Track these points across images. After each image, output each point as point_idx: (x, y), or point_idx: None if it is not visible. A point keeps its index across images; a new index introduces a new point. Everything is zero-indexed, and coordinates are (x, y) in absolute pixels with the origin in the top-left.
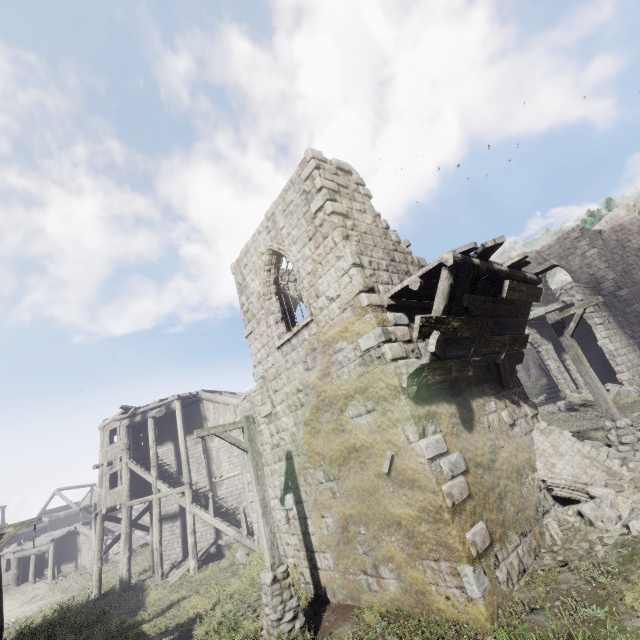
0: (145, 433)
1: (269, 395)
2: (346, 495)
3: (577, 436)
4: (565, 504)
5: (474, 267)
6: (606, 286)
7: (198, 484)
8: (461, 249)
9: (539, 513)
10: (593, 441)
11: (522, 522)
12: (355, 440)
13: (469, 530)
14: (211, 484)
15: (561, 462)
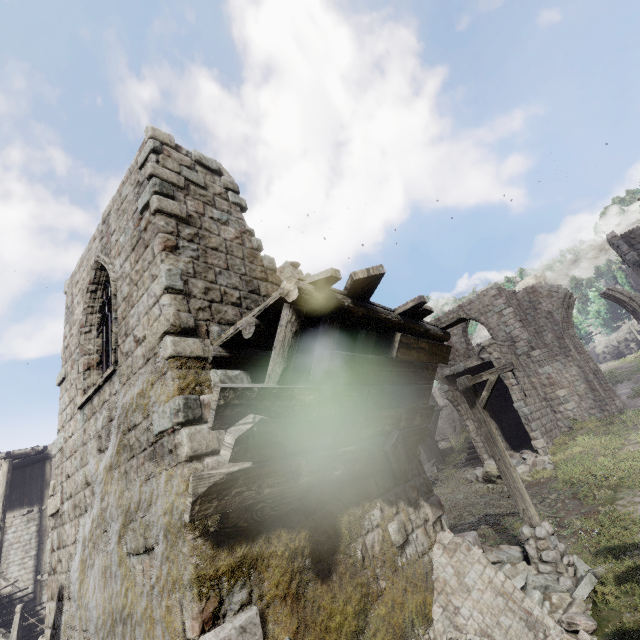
0: None
1: (61, 481)
2: None
3: (493, 523)
4: None
5: (340, 309)
6: (521, 345)
7: (17, 584)
8: (313, 277)
9: None
10: (509, 546)
11: None
12: (125, 600)
13: None
14: (36, 584)
15: (467, 604)
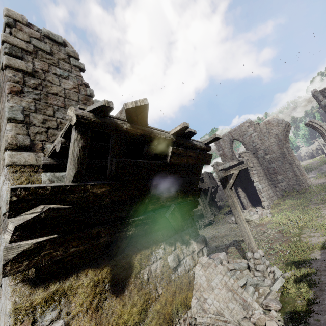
0: None
1: None
2: None
3: (237, 245)
4: None
5: (120, 130)
6: (260, 153)
7: None
8: (91, 107)
9: None
10: (241, 260)
11: None
12: None
13: None
14: None
15: (211, 296)
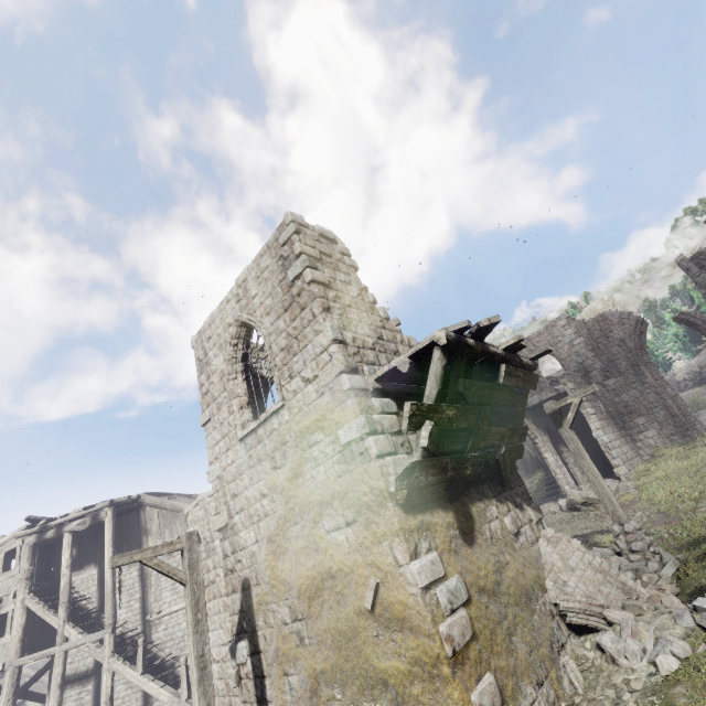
0: (58, 554)
1: (226, 501)
2: (317, 641)
3: (583, 541)
4: (581, 633)
5: (469, 348)
6: (595, 375)
7: (126, 625)
8: (454, 327)
9: (554, 650)
10: (601, 548)
11: (536, 665)
12: (331, 562)
13: (475, 688)
14: (144, 624)
15: (573, 578)
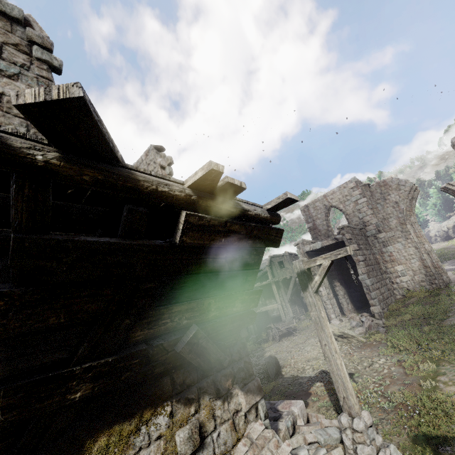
0: None
1: None
2: None
3: (326, 382)
4: None
5: (24, 165)
6: (370, 229)
7: None
8: None
9: None
10: (331, 420)
11: None
12: None
13: None
14: None
15: None
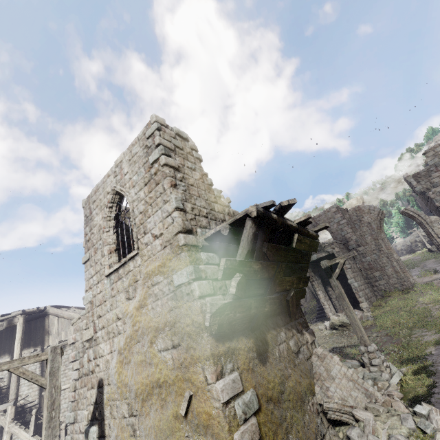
0: None
1: (93, 320)
2: (145, 434)
3: (339, 352)
4: (336, 424)
5: (273, 221)
6: (351, 244)
7: (27, 398)
8: (263, 204)
9: None
10: (351, 360)
11: None
12: (159, 375)
13: None
14: (40, 398)
15: (333, 385)
